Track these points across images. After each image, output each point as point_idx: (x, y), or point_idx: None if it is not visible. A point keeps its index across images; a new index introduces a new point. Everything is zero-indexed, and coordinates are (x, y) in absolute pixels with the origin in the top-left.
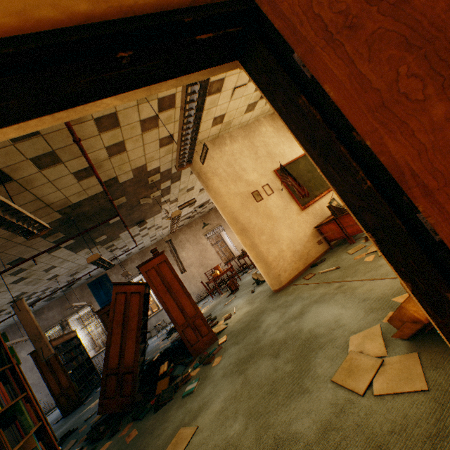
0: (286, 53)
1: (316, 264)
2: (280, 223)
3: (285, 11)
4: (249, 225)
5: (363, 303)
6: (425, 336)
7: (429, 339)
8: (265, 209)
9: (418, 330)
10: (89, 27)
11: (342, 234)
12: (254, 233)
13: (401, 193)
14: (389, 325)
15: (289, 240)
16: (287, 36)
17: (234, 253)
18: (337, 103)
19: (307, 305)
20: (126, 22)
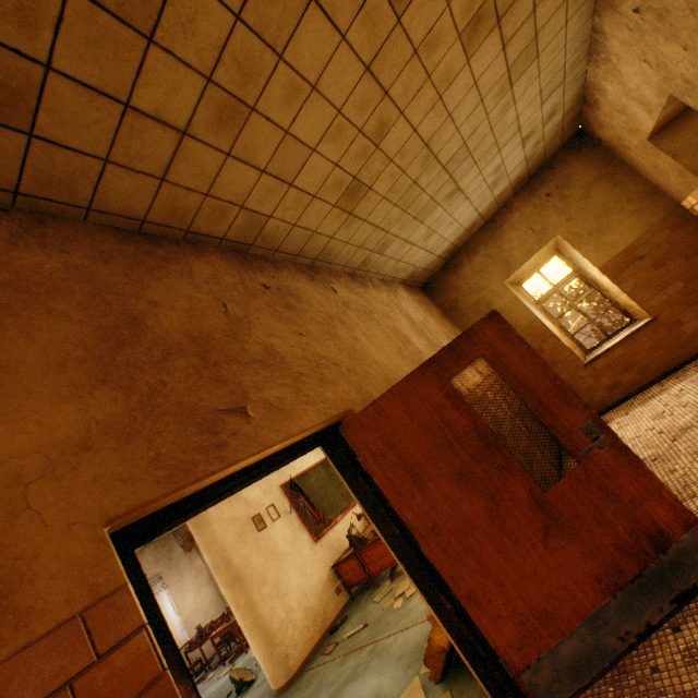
0: (353, 454)
1: (337, 627)
2: (288, 563)
3: (354, 439)
4: (246, 569)
5: (401, 659)
6: (452, 671)
7: (455, 673)
8: (269, 541)
9: (445, 660)
10: (278, 453)
11: (365, 574)
12: (254, 581)
13: (412, 536)
14: (427, 674)
15: (300, 589)
16: (355, 450)
17: (177, 638)
18: (380, 487)
19: (337, 690)
20: (291, 447)
